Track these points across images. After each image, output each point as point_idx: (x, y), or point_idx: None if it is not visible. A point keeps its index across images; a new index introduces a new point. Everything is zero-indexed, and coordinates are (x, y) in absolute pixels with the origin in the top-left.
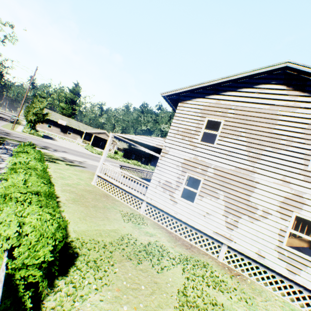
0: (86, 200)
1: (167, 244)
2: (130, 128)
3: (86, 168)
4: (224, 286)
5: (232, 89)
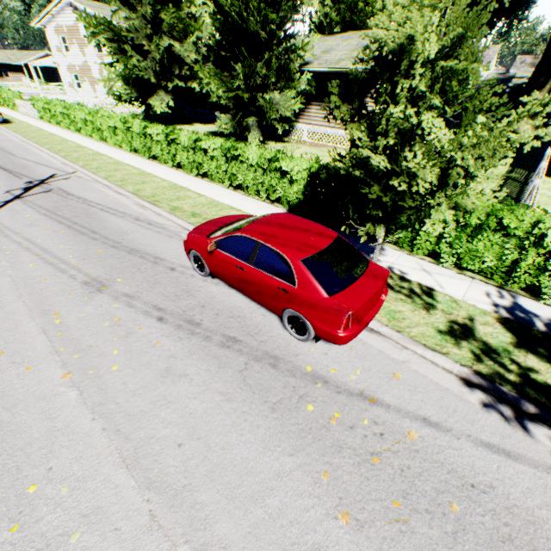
0: None
1: None
2: None
3: None
4: None
5: (58, 14)
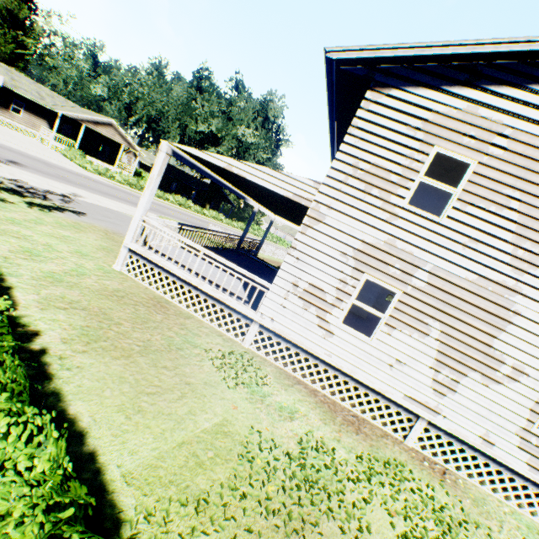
0: (119, 330)
1: (326, 432)
2: (171, 122)
3: (86, 218)
4: (450, 521)
5: (515, 80)
